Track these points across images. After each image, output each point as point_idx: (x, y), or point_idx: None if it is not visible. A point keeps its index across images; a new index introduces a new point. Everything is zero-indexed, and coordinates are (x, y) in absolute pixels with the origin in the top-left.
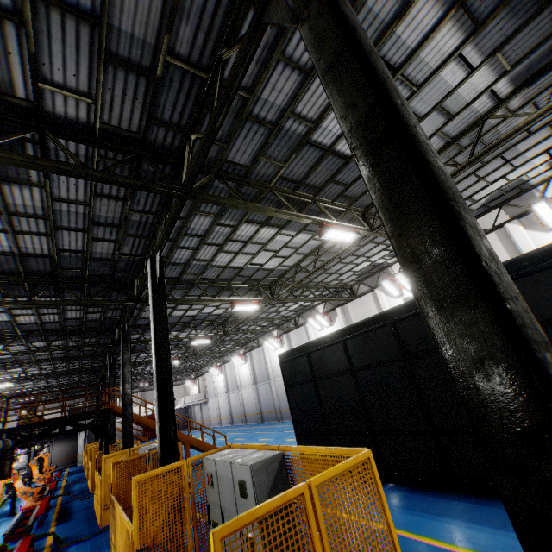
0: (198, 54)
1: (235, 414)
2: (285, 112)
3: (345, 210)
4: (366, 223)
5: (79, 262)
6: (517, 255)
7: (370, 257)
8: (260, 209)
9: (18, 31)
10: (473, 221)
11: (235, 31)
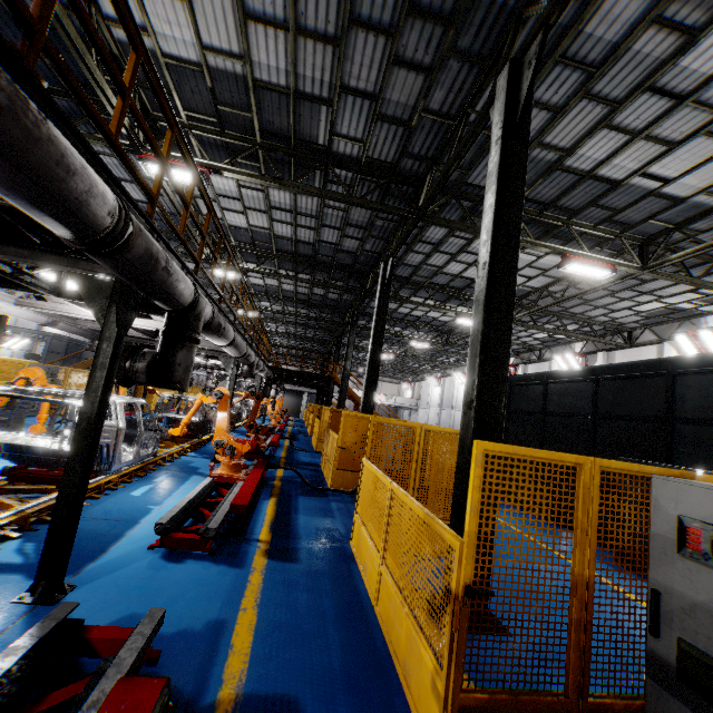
0: (448, 108)
1: None
2: (531, 144)
3: (613, 237)
4: (640, 258)
5: (331, 252)
6: None
7: (663, 297)
8: None
9: (327, 109)
10: (505, 320)
11: (481, 92)
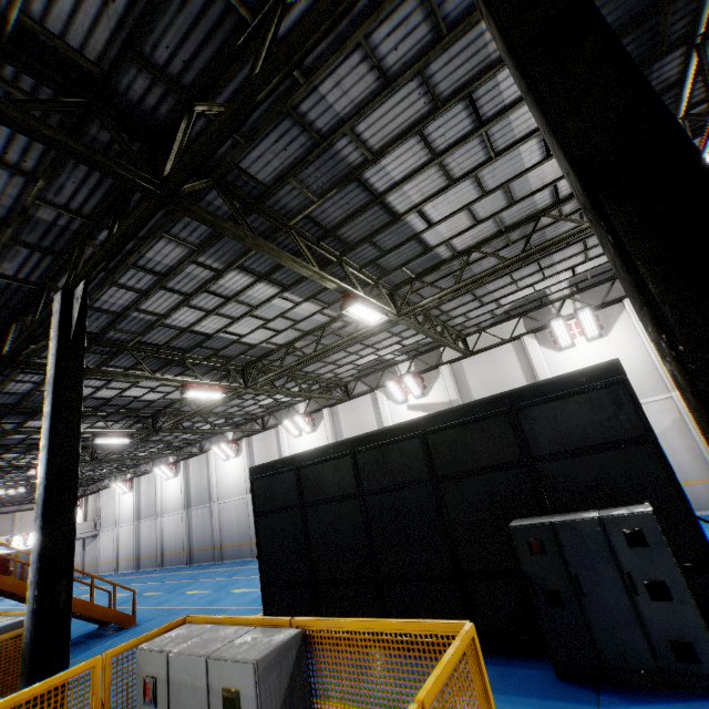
0: None
1: (146, 553)
2: (344, 125)
3: (372, 282)
4: (393, 305)
5: None
6: (529, 371)
7: (379, 349)
8: (275, 252)
9: None
10: None
11: None
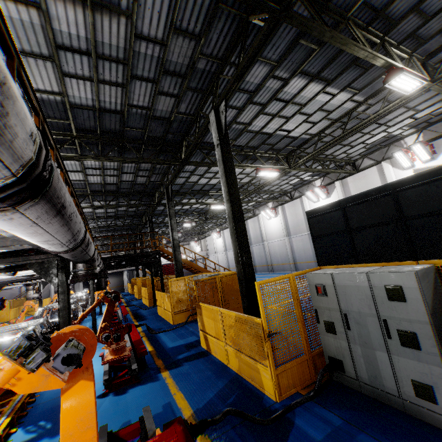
0: None
1: (232, 266)
2: None
3: (406, 57)
4: (424, 74)
5: (142, 121)
6: None
7: (391, 126)
8: (343, 40)
9: None
10: None
11: None
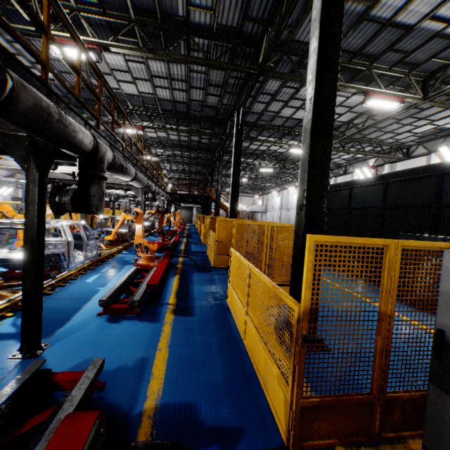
0: None
1: None
2: None
3: (403, 76)
4: (422, 91)
5: (200, 107)
6: None
7: (434, 121)
8: None
9: None
10: (326, 143)
11: None
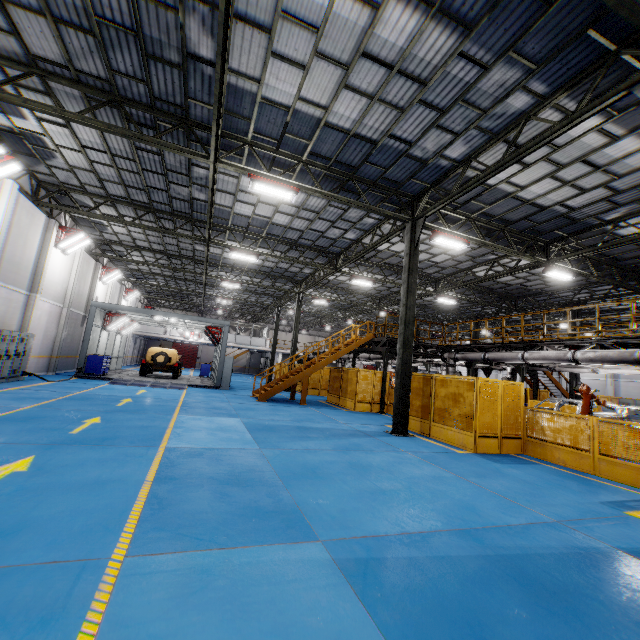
0: None
1: None
2: None
3: None
4: None
5: None
6: None
7: None
8: None
9: None
10: None
11: None
